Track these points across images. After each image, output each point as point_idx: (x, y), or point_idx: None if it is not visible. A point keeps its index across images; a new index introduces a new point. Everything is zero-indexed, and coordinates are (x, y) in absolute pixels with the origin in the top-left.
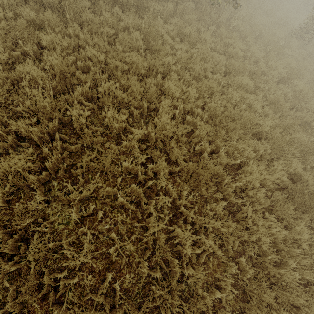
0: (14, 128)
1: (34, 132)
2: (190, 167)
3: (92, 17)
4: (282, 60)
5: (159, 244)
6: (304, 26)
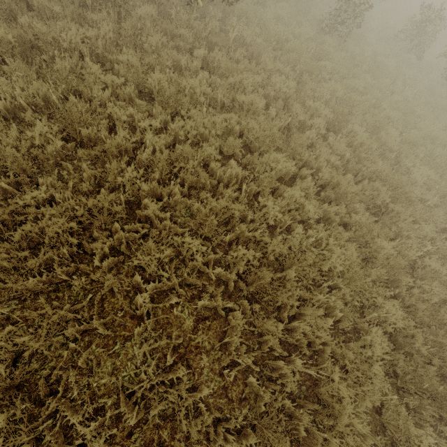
0: None
1: None
2: None
3: None
4: (321, 83)
5: None
6: (336, 13)
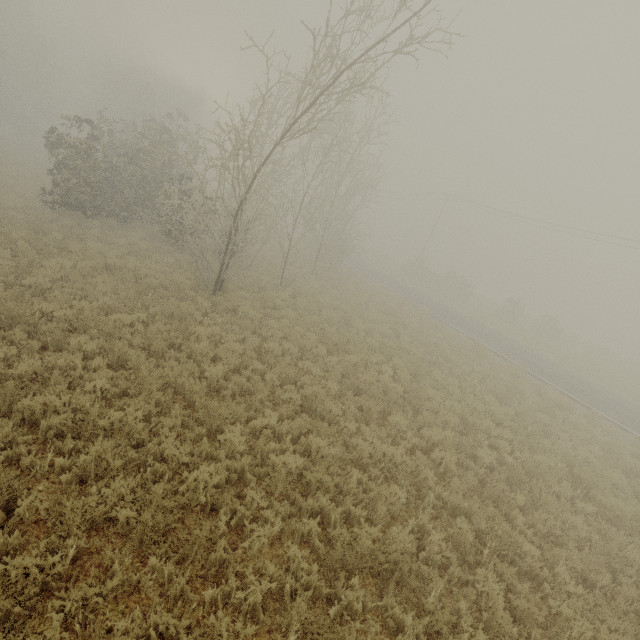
0: None
1: None
2: None
3: None
4: None
5: None
6: None
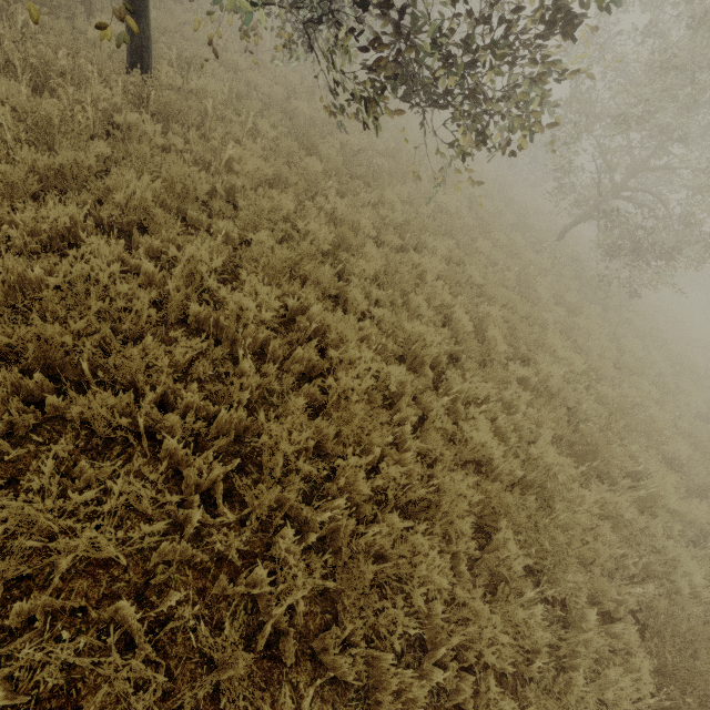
0: (412, 304)
1: (426, 316)
2: (584, 433)
3: (465, 240)
4: None
5: (546, 490)
6: None
